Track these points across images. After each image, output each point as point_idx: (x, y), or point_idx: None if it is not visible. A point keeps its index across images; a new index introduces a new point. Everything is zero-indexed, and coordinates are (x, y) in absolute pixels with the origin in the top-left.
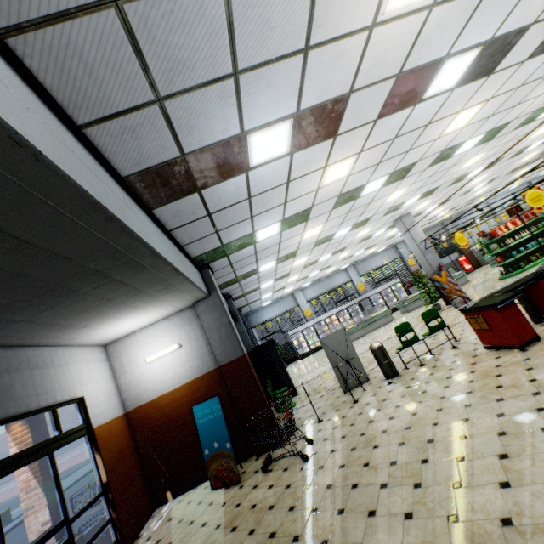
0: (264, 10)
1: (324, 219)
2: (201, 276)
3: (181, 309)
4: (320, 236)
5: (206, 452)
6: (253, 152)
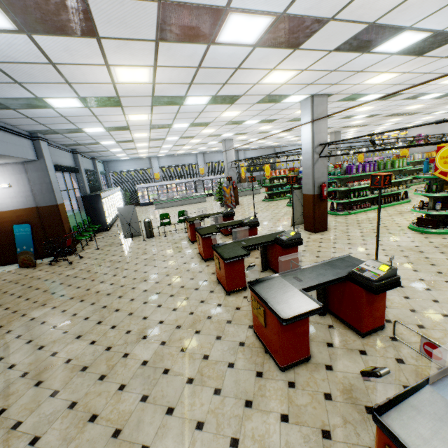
0: (27, 72)
1: (147, 131)
2: (32, 145)
3: (14, 162)
4: (151, 137)
5: (18, 250)
6: (53, 103)
